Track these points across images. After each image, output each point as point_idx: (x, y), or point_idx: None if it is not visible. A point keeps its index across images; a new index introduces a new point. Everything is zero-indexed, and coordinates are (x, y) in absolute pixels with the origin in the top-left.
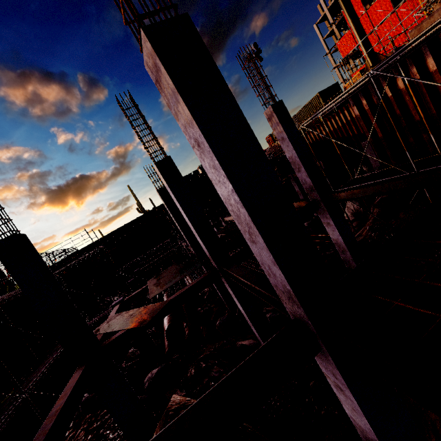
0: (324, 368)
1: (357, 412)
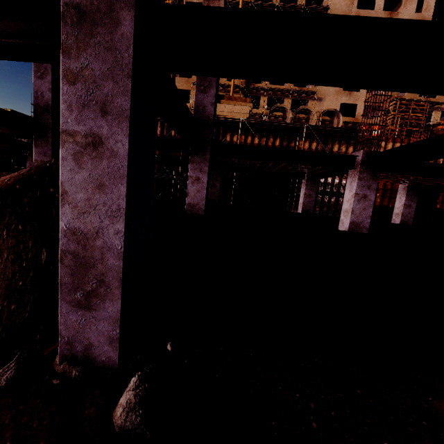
0: (193, 171)
1: (201, 190)
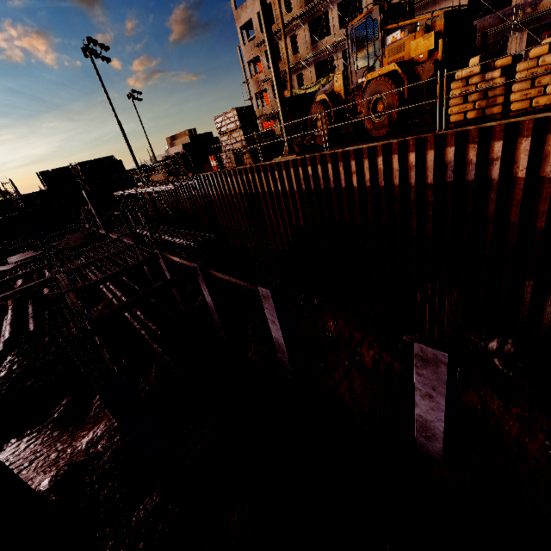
0: None
1: None
